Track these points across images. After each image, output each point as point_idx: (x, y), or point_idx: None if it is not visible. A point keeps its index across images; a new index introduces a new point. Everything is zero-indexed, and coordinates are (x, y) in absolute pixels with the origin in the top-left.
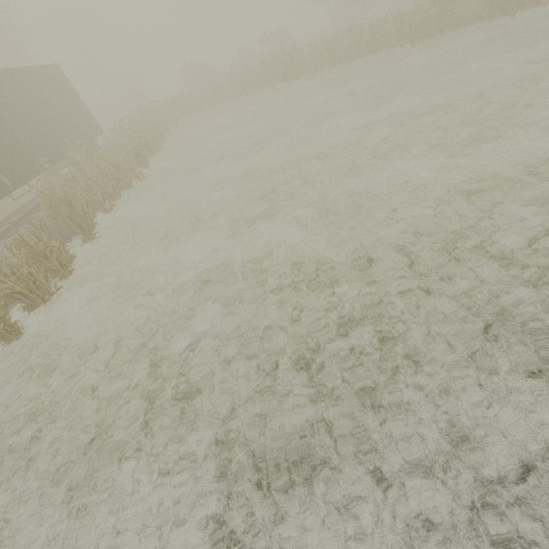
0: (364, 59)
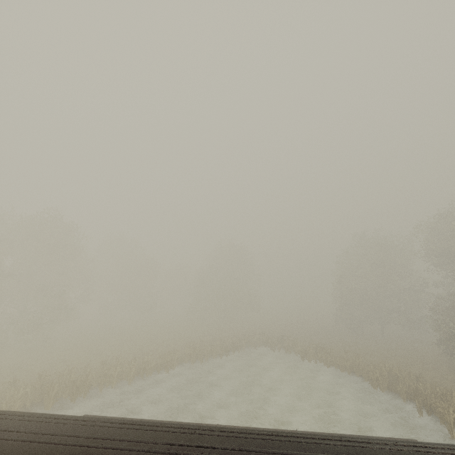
0: (135, 379)
